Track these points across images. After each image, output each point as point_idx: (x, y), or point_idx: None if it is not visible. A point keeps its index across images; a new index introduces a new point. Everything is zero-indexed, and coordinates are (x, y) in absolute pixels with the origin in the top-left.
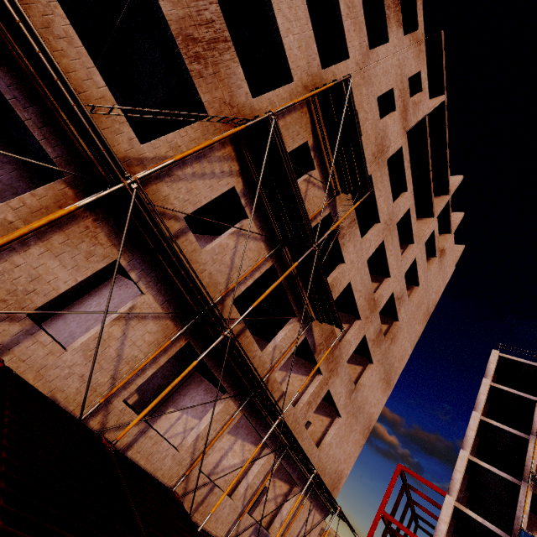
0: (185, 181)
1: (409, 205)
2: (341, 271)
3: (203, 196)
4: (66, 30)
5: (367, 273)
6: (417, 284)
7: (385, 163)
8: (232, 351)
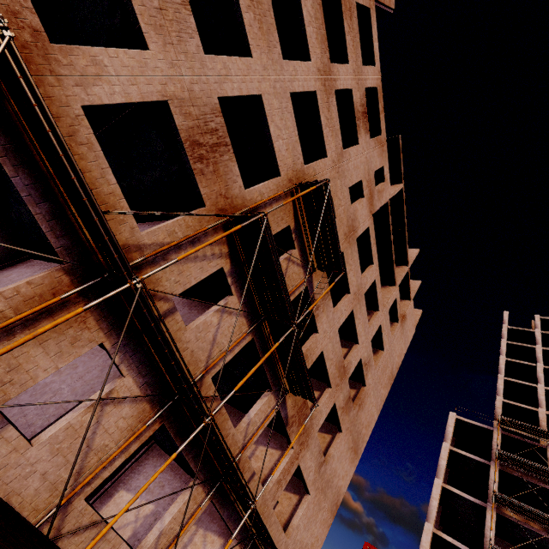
0: (178, 264)
1: (374, 277)
2: (314, 341)
3: (193, 277)
4: (89, 138)
5: (338, 342)
6: (382, 348)
7: (355, 241)
8: (212, 438)
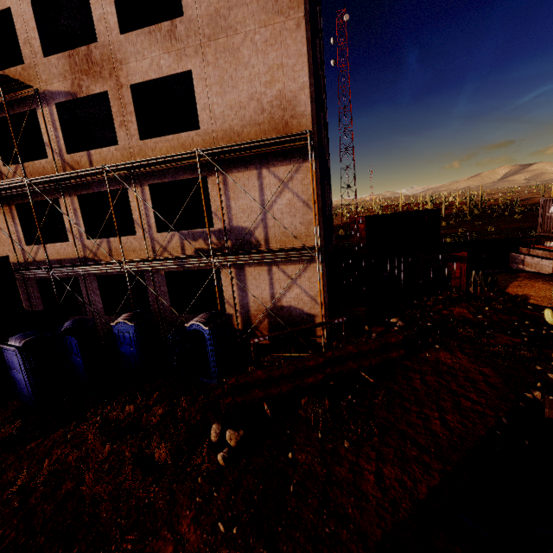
0: None
1: None
2: (16, 19)
3: None
4: None
5: None
6: None
7: None
8: None
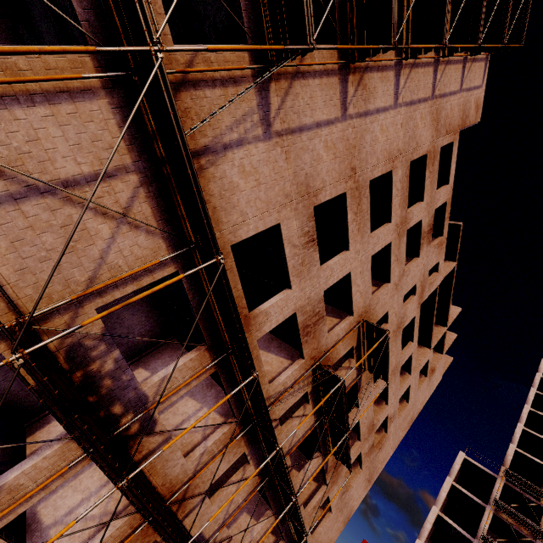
0: (285, 399)
1: (412, 351)
2: (355, 414)
3: (290, 403)
4: (257, 354)
5: (372, 409)
6: (407, 401)
7: (401, 332)
8: (294, 508)
